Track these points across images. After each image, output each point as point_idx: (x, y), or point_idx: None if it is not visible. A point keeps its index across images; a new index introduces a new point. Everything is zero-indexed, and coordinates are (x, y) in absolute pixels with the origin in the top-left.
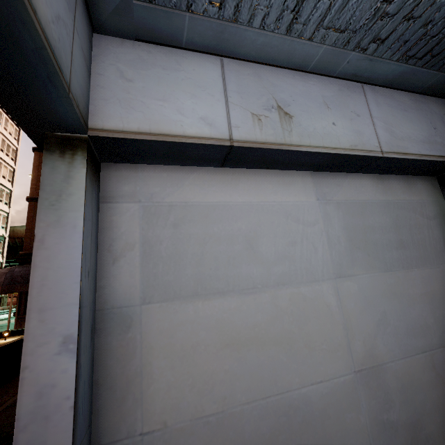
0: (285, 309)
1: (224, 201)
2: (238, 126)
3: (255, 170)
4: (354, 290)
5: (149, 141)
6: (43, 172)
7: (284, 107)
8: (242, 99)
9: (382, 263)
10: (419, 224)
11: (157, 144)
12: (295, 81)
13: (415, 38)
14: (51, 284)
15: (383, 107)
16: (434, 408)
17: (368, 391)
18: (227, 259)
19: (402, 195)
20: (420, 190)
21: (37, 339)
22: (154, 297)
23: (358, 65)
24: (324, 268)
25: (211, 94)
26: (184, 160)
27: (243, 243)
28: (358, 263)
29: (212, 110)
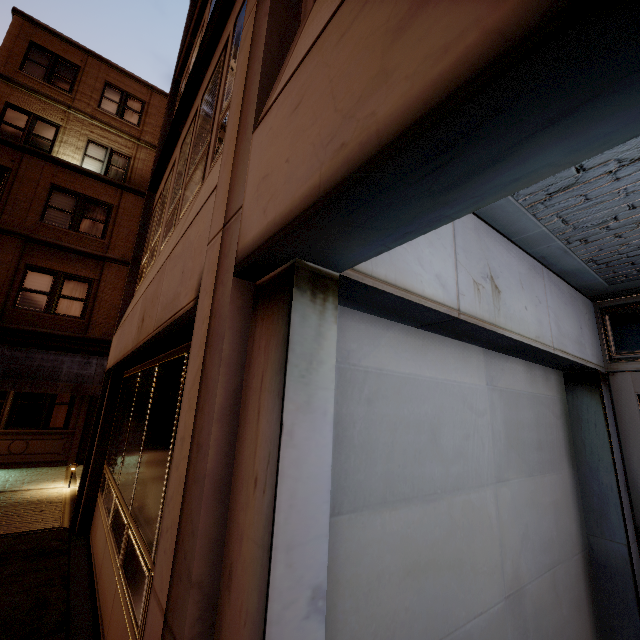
0: (458, 522)
1: (414, 374)
2: (463, 294)
3: (442, 337)
4: (508, 498)
5: (391, 295)
6: (293, 321)
7: (495, 278)
8: (466, 260)
9: (527, 466)
10: (551, 424)
11: (393, 299)
12: (502, 248)
13: (608, 250)
14: (299, 505)
15: (554, 296)
16: (553, 634)
17: (513, 621)
18: (414, 453)
19: (542, 388)
20: (553, 385)
21: (284, 596)
22: (344, 505)
23: (553, 251)
24: (488, 470)
25: (444, 245)
26: (392, 314)
27: (428, 432)
28: (512, 465)
29: (445, 267)
